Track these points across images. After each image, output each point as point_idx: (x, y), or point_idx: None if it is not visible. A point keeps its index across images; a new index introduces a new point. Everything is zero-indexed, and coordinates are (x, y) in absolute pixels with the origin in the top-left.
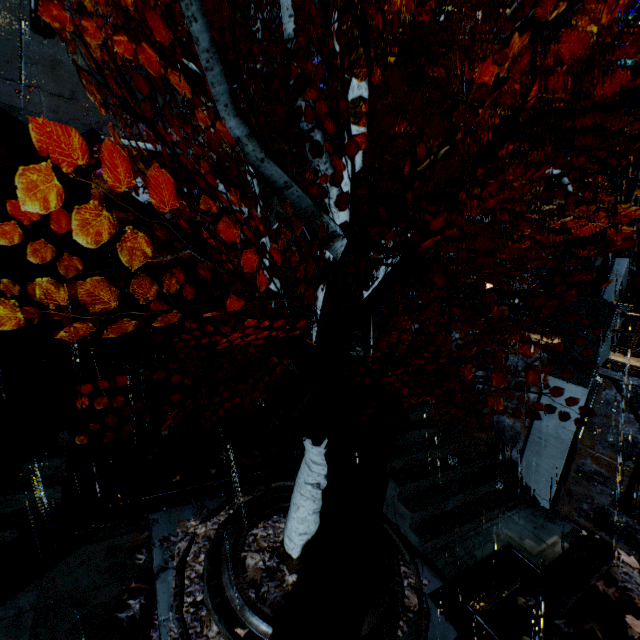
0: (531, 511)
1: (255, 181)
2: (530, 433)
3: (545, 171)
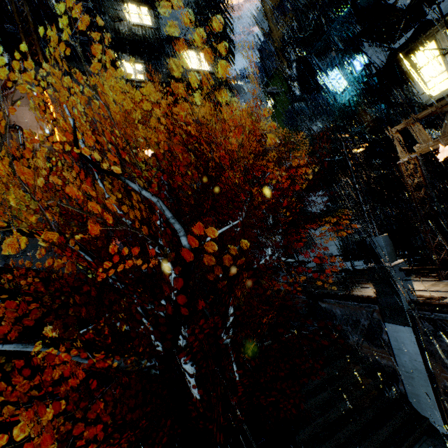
0: (431, 441)
1: (141, 310)
2: (399, 369)
3: (264, 259)
